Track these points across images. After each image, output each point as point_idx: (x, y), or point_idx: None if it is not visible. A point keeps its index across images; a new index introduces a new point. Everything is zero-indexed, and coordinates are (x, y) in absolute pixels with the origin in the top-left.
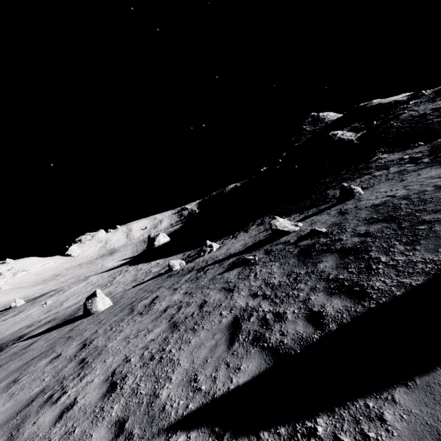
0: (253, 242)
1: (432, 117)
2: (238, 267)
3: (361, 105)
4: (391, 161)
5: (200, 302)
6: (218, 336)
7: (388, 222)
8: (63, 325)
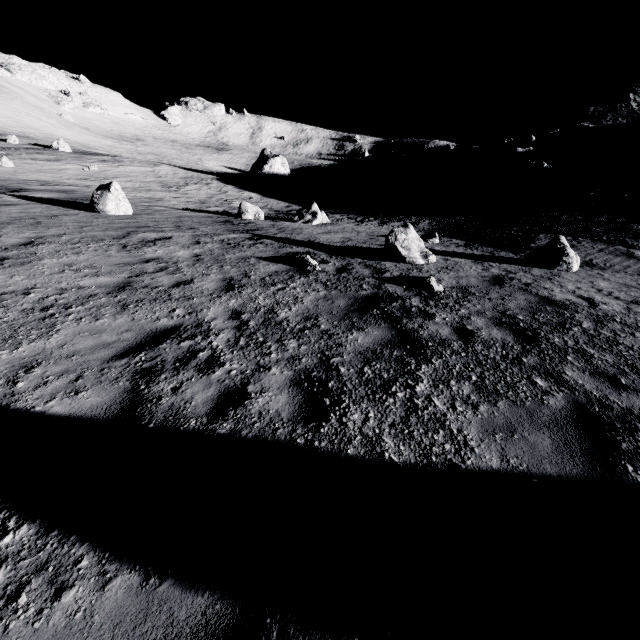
0: (357, 244)
1: None
2: (286, 265)
3: None
4: None
5: (185, 279)
6: (127, 335)
7: (519, 338)
8: (61, 205)
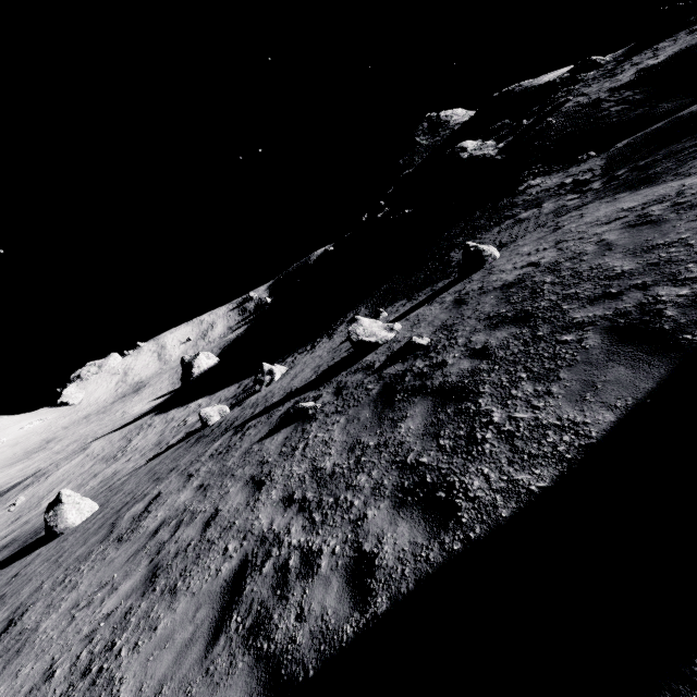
0: (328, 364)
1: (609, 105)
2: (289, 426)
3: (503, 92)
4: (546, 191)
5: (209, 514)
6: (201, 614)
7: (519, 324)
8: (13, 560)
